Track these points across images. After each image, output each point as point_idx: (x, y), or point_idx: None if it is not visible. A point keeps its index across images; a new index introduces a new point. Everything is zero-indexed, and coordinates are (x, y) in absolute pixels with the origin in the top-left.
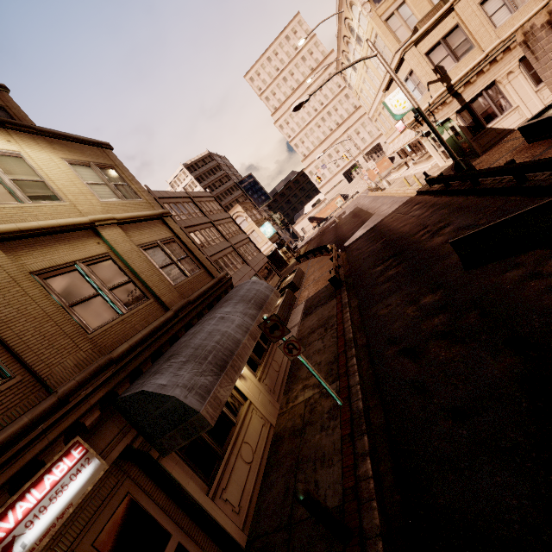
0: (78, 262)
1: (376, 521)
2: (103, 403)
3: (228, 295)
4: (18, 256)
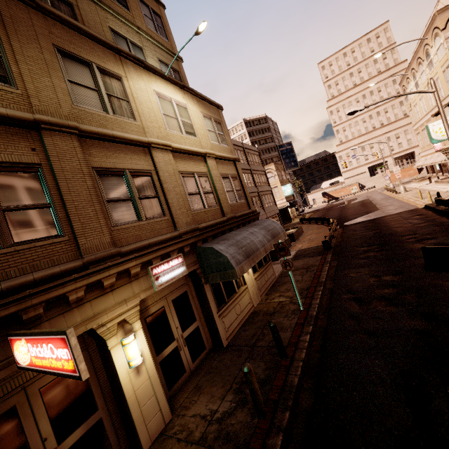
0: (195, 173)
1: (302, 356)
2: (191, 245)
3: (256, 222)
4: (176, 161)
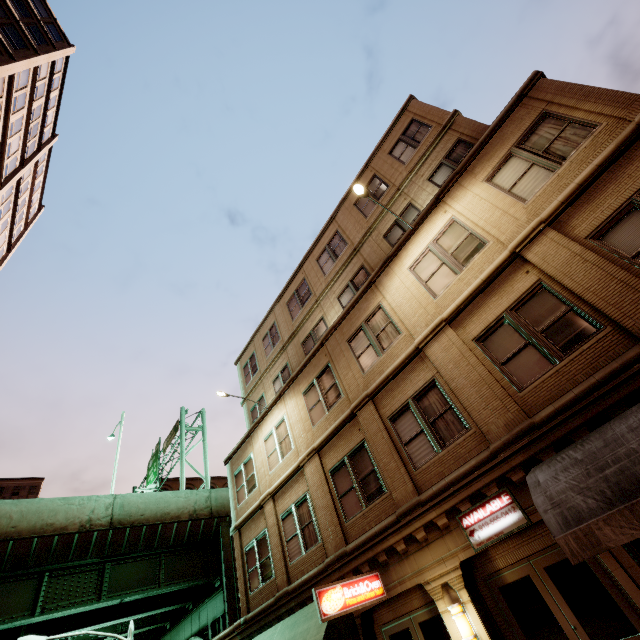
0: (507, 311)
1: None
2: (525, 466)
3: None
4: (464, 327)
